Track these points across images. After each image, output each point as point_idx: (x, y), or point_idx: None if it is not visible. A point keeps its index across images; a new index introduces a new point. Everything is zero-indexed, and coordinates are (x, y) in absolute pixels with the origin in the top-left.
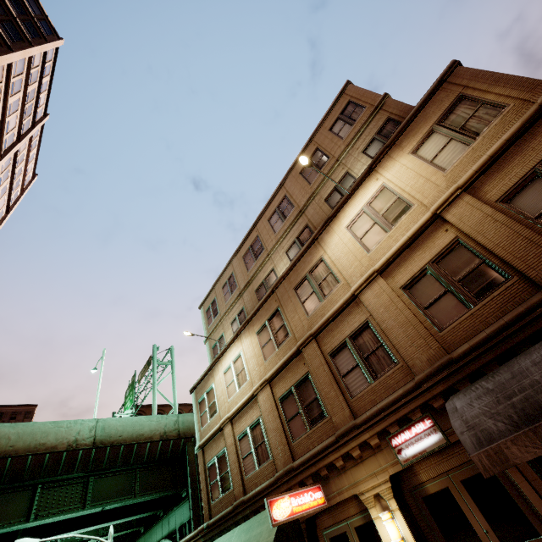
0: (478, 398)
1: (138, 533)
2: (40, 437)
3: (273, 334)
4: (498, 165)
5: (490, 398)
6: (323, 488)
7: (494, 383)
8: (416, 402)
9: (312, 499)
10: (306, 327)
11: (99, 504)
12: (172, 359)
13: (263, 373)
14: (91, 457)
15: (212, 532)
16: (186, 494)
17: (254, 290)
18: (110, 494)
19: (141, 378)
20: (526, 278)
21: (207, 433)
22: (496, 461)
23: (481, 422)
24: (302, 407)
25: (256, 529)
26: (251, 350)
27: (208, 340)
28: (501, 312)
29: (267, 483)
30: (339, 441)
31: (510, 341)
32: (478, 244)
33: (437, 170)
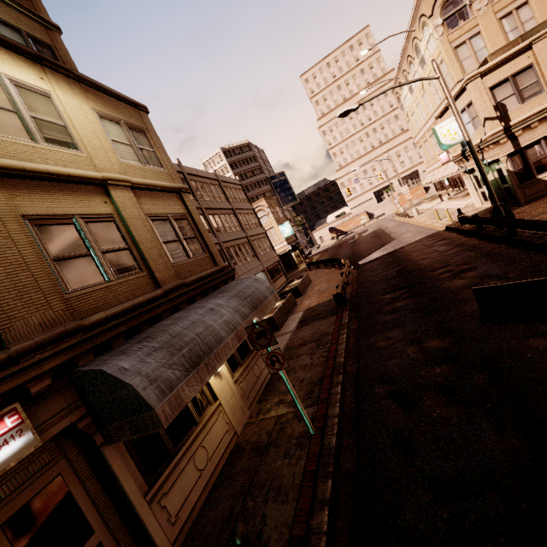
0: (150, 355)
1: None
2: None
3: None
4: (152, 194)
5: (164, 353)
6: None
7: (159, 342)
8: (3, 387)
9: None
10: None
11: None
12: None
13: None
14: None
15: None
16: None
17: None
18: None
19: None
20: (151, 276)
21: None
22: (176, 407)
23: (162, 373)
24: None
25: None
26: None
27: None
28: (131, 295)
29: None
30: None
31: (141, 318)
32: (128, 233)
33: (115, 152)
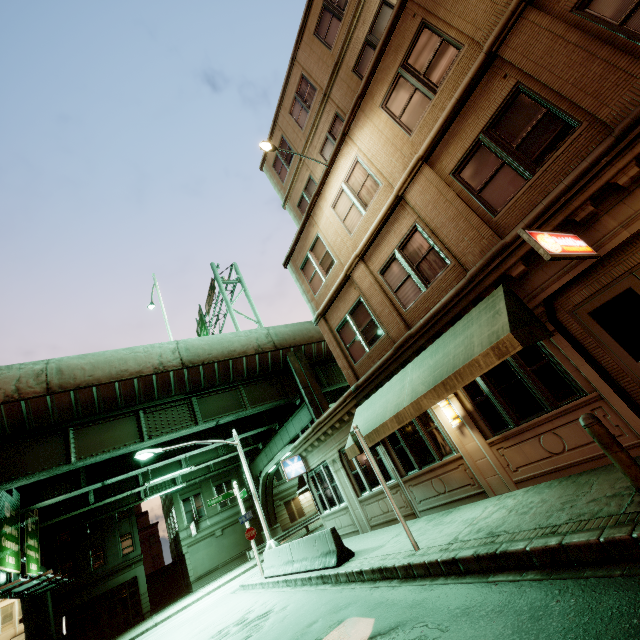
0: None
1: (256, 452)
2: (118, 364)
3: (420, 78)
4: None
5: None
6: (581, 238)
7: None
8: None
9: (577, 245)
10: (502, 1)
11: (211, 420)
12: (239, 276)
13: (410, 154)
14: (185, 378)
15: (366, 389)
16: (301, 400)
17: (350, 69)
18: (219, 410)
19: (208, 308)
20: None
21: (325, 296)
22: None
23: None
24: (510, 152)
25: (453, 342)
26: (377, 138)
27: (288, 200)
28: None
29: (451, 293)
30: (625, 138)
31: None
32: None
33: None
